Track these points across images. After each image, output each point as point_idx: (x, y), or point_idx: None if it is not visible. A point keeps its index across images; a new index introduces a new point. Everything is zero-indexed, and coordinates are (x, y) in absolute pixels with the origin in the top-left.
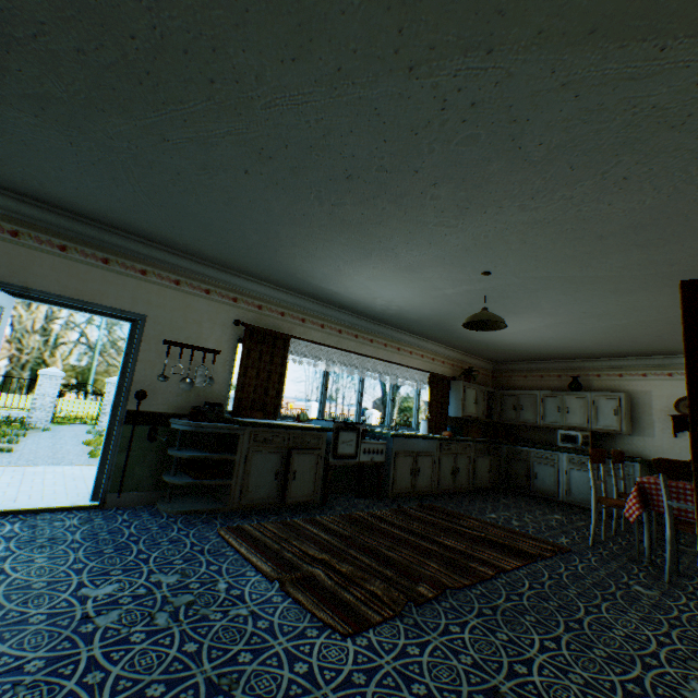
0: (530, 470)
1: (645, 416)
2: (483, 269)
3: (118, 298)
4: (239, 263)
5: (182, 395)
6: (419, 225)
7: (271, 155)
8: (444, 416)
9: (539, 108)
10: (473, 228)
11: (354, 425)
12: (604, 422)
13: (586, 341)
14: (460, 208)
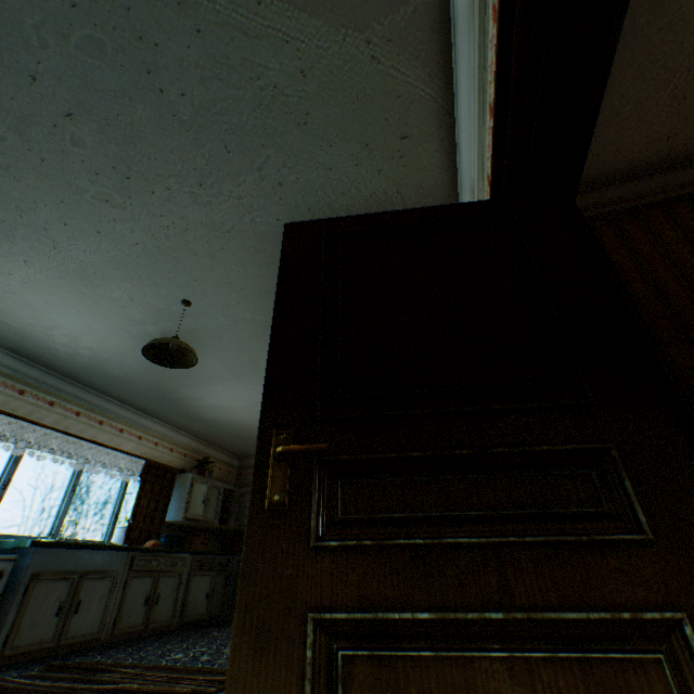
0: None
1: None
2: (183, 296)
3: None
4: None
5: None
6: (73, 190)
7: None
8: (159, 520)
9: (165, 30)
10: (149, 218)
11: None
12: None
13: None
14: (121, 175)
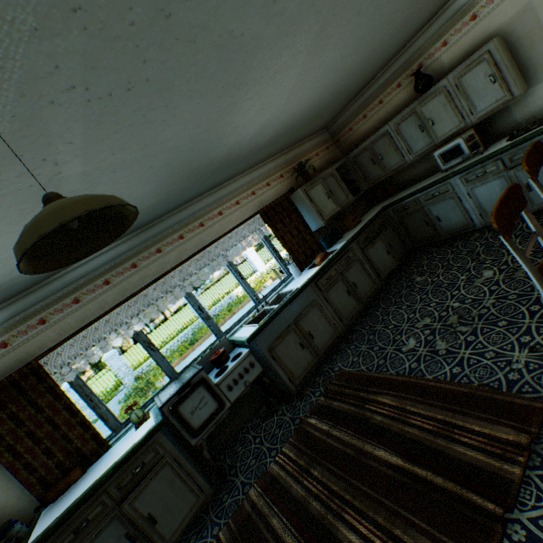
0: (429, 217)
1: (537, 47)
2: None
3: None
4: None
5: None
6: None
7: None
8: (309, 236)
9: None
10: None
11: (191, 385)
12: (485, 102)
13: (395, 15)
14: None
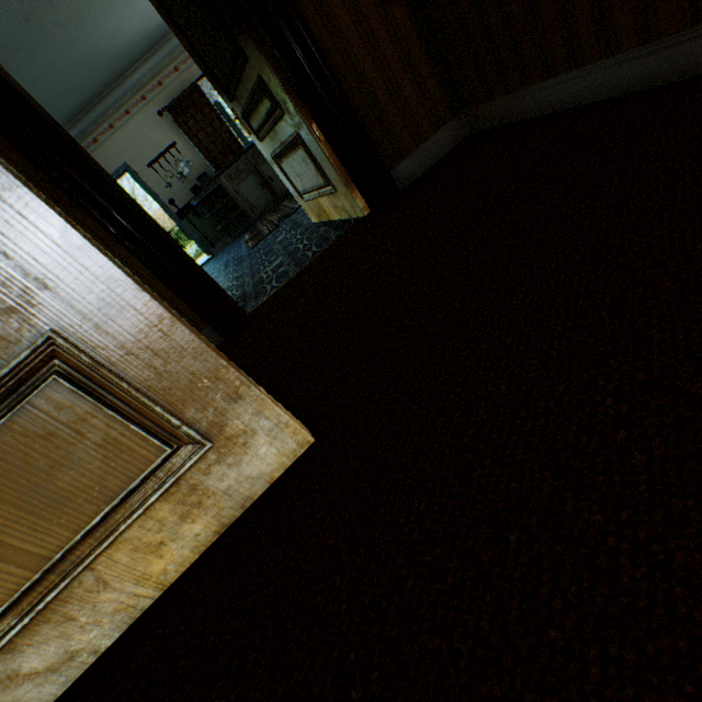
0: None
1: None
2: None
3: (107, 168)
4: (109, 78)
5: (187, 186)
6: None
7: (4, 63)
8: None
9: None
10: None
11: None
12: None
13: None
14: None
